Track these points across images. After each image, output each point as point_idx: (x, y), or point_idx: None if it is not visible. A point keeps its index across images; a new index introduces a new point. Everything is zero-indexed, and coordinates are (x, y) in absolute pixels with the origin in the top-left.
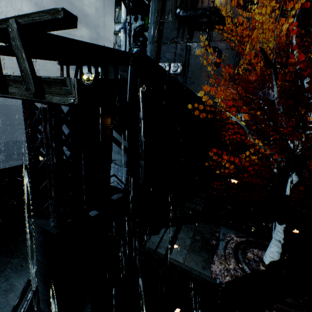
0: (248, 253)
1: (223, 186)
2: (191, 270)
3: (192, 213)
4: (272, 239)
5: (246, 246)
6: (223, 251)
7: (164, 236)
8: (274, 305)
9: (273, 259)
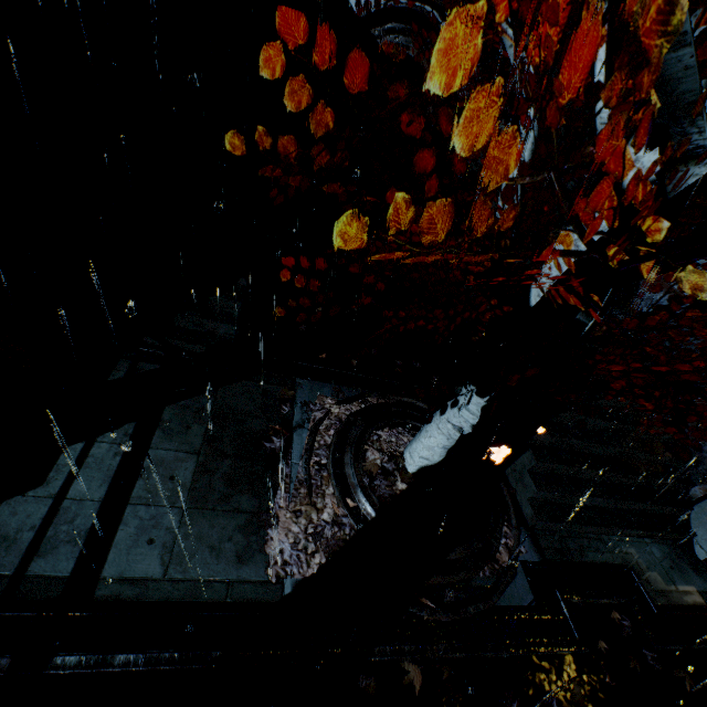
0: (370, 452)
1: (303, 244)
2: (197, 590)
3: (205, 351)
4: (437, 419)
5: (365, 431)
6: (303, 468)
7: (72, 486)
8: (425, 581)
9: (430, 462)
